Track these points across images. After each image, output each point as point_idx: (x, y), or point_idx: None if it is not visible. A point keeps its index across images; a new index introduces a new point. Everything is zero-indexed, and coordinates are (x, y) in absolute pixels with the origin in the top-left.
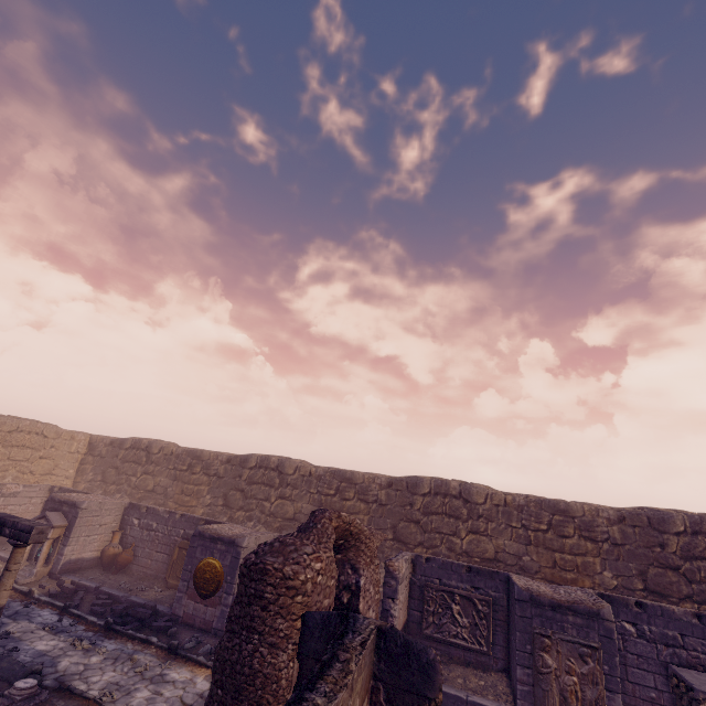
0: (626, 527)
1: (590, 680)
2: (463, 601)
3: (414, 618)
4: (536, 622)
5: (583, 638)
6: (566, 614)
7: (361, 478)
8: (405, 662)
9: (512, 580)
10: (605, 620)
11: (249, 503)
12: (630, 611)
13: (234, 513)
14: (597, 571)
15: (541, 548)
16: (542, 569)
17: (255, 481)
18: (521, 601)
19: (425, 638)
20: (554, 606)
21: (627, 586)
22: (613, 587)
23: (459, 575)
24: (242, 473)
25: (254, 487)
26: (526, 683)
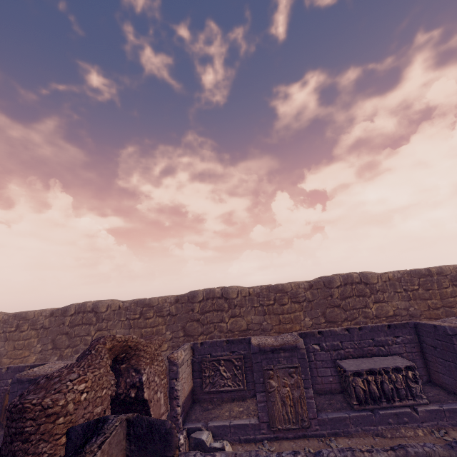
0: (313, 290)
1: (296, 386)
2: (226, 363)
3: (197, 384)
4: (264, 363)
5: (290, 363)
6: (280, 353)
7: (156, 301)
8: (150, 438)
9: (250, 342)
10: (300, 349)
11: (74, 341)
12: (316, 338)
13: (63, 352)
14: (302, 319)
15: (272, 315)
16: (273, 327)
17: (76, 324)
18: (254, 354)
19: (206, 393)
20: (273, 350)
21: (317, 323)
22: (311, 325)
23: (222, 347)
24: (64, 321)
25: (76, 328)
26: (263, 401)
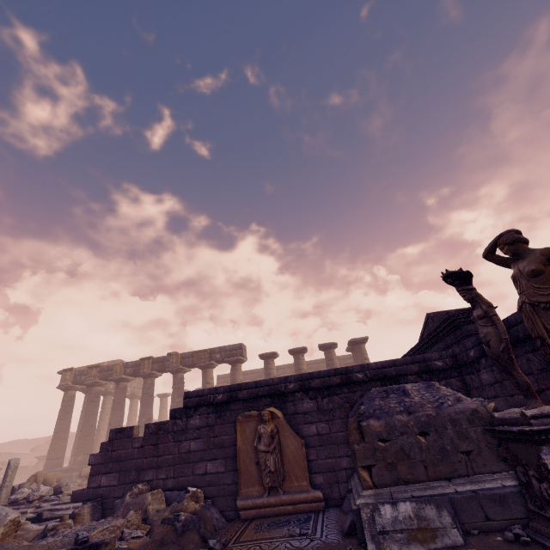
0: None
1: None
2: None
3: None
4: None
5: None
6: None
7: None
8: None
9: None
10: None
11: None
12: None
13: None
14: None
15: None
16: None
17: None
18: None
19: None
20: None
21: None
22: None
23: None
24: None
25: None
26: None
